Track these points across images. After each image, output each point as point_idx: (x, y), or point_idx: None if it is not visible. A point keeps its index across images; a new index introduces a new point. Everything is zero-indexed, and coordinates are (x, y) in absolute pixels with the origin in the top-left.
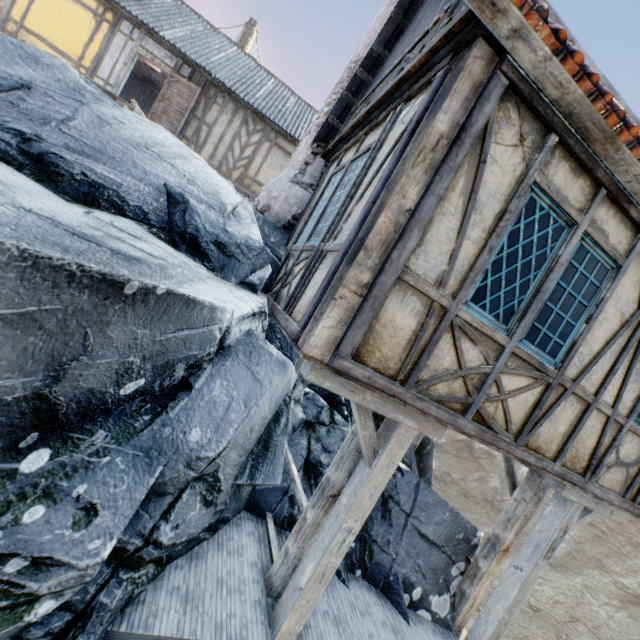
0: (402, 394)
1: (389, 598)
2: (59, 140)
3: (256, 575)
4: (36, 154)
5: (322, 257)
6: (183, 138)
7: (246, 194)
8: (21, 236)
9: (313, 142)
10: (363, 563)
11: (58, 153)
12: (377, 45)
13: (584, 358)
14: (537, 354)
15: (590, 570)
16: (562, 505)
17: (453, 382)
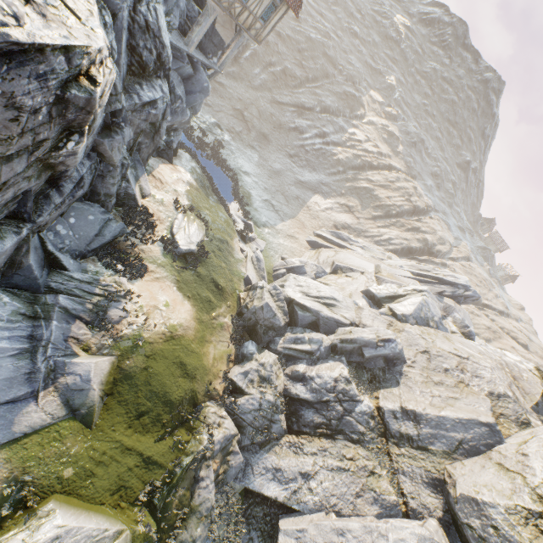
0: (218, 5)
1: (205, 56)
2: None
3: (181, 42)
4: None
5: None
6: None
7: None
8: None
9: None
10: (199, 47)
11: None
12: None
13: (251, 3)
14: (243, 0)
15: (266, 92)
16: (243, 38)
17: (227, 4)
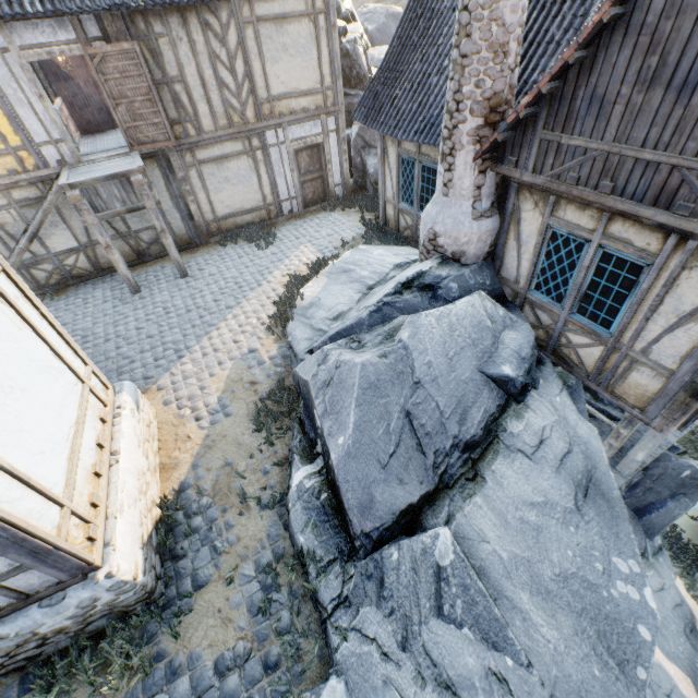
0: None
1: None
2: (454, 425)
3: None
4: (463, 445)
5: (633, 363)
6: (172, 126)
7: (276, 126)
8: (622, 533)
9: (475, 160)
10: None
11: (469, 436)
12: (577, 58)
13: None
14: None
15: None
16: None
17: None
